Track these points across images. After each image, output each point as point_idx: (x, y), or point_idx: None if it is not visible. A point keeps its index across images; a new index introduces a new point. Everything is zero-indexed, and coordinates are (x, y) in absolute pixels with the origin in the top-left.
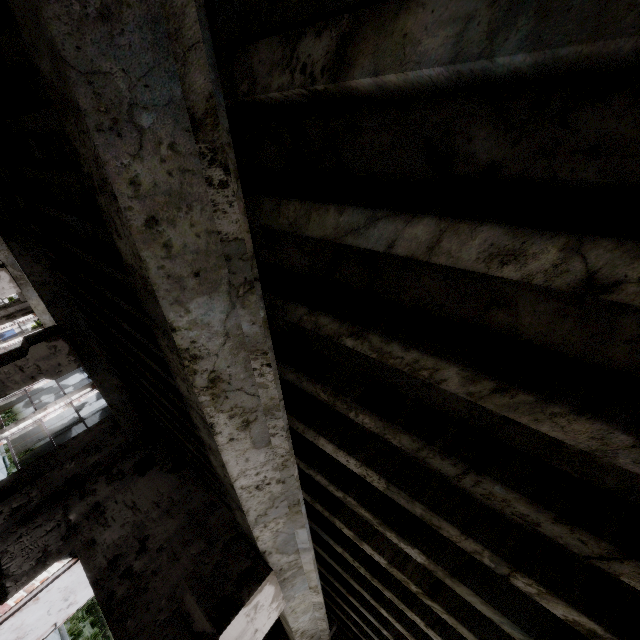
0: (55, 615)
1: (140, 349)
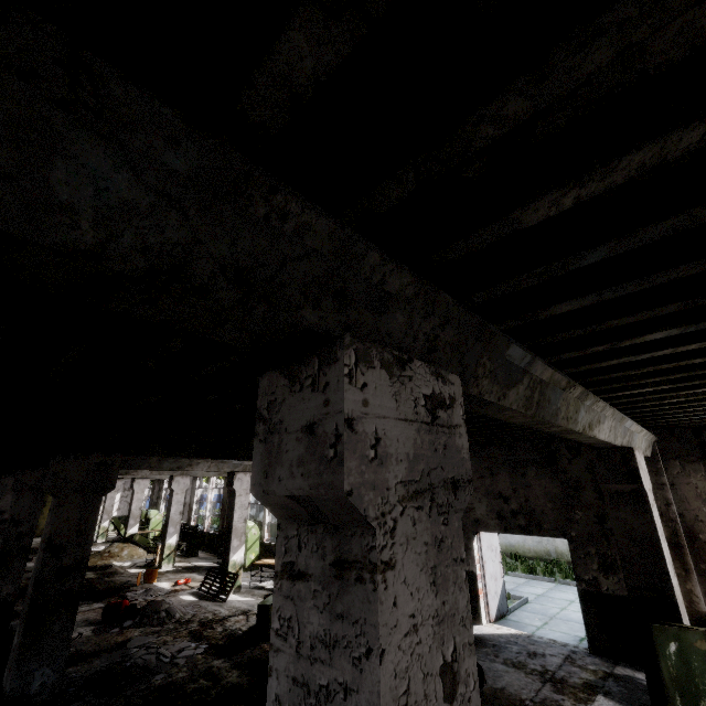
0: (496, 560)
1: None
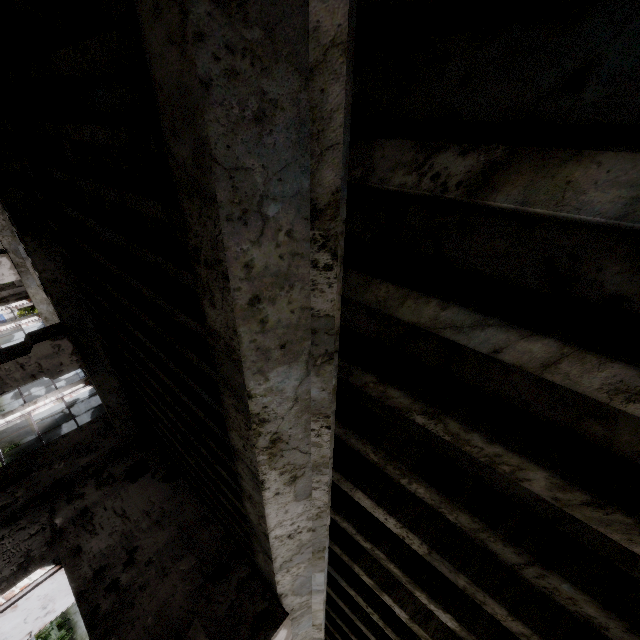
0: (31, 623)
1: (151, 359)
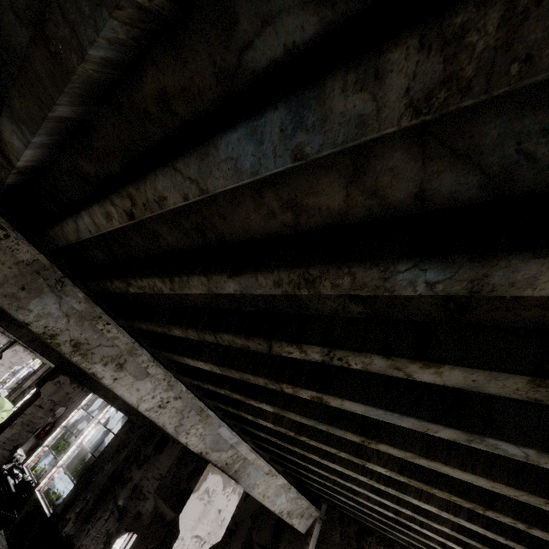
0: None
1: None
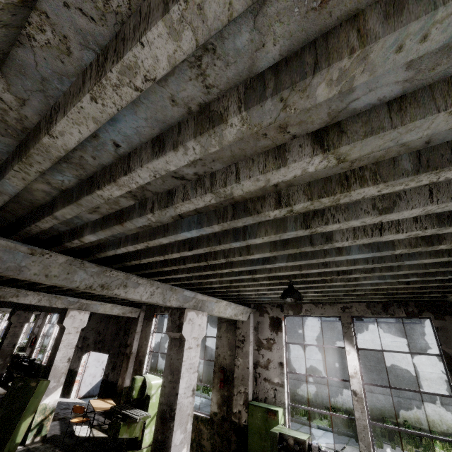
0: (100, 367)
1: None
